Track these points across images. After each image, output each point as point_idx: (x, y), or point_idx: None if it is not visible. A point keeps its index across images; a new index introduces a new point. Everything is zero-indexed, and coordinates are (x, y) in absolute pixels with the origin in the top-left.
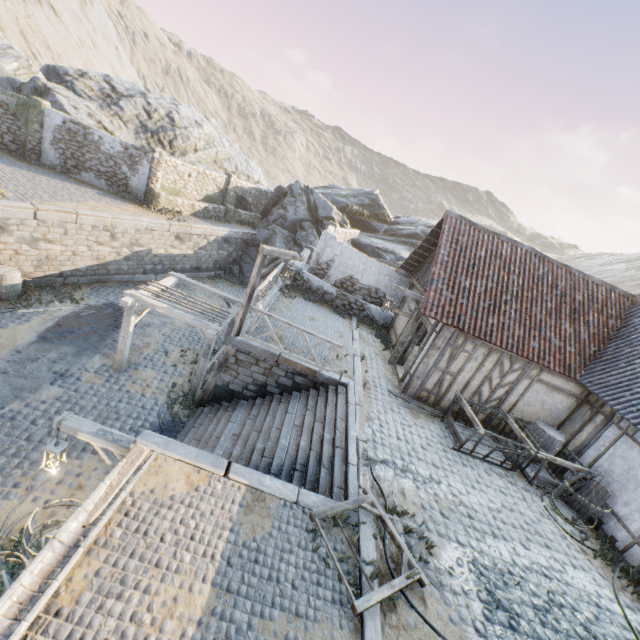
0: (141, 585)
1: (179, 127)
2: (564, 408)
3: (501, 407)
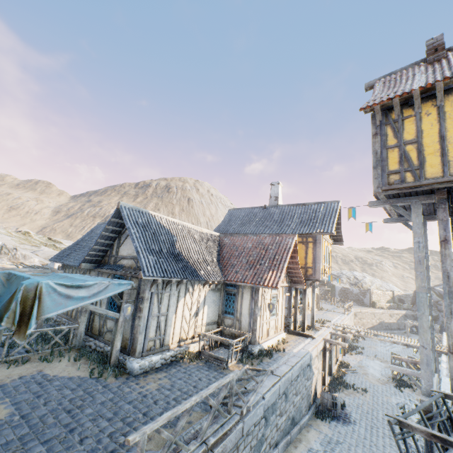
0: None
1: (359, 280)
2: None
3: None
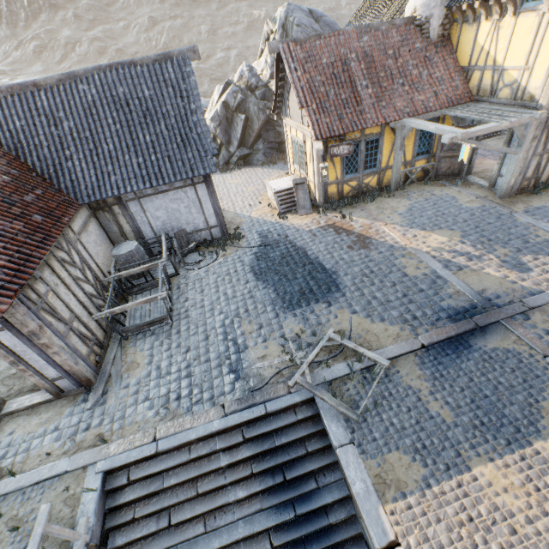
0: (534, 530)
1: None
2: (99, 229)
3: (101, 279)
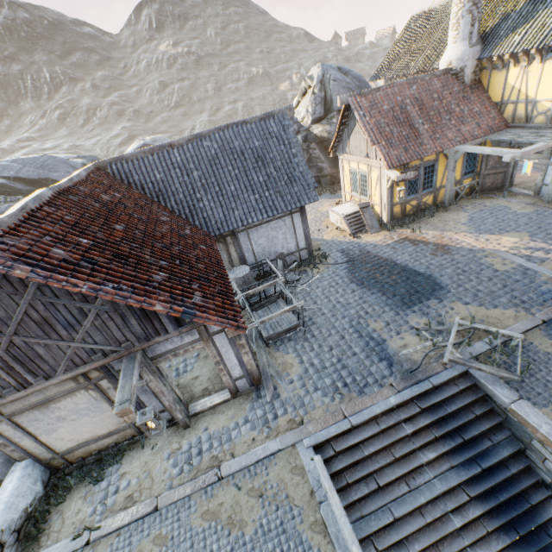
0: None
1: None
2: None
3: None
